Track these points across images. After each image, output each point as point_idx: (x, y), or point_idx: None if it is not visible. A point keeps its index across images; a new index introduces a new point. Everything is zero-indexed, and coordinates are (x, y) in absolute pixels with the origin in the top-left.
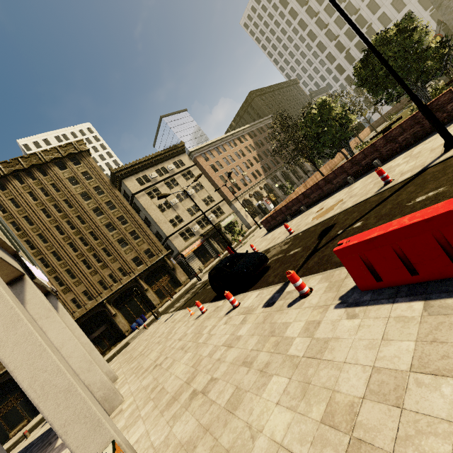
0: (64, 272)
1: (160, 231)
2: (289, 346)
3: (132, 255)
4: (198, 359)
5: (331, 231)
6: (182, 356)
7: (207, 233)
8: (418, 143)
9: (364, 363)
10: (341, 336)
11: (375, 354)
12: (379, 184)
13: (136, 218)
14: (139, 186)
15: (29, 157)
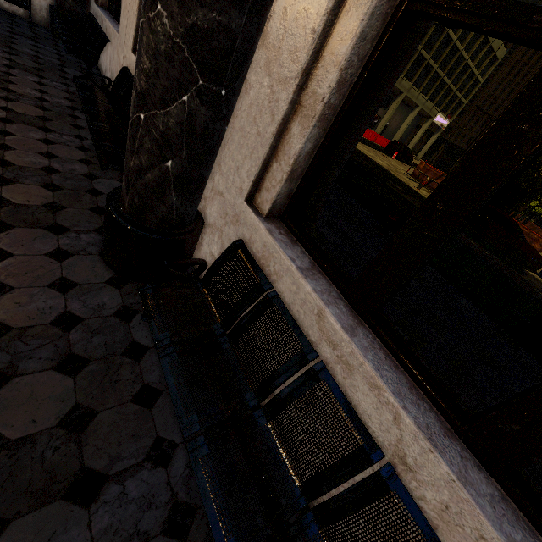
0: None
1: None
2: None
3: None
4: None
5: None
6: None
7: None
8: None
9: None
10: None
11: None
12: None
13: None
14: None
15: None
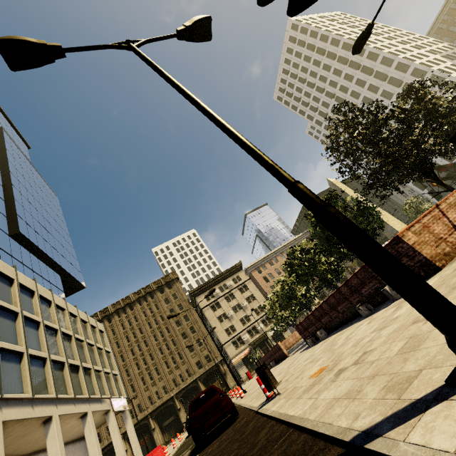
0: (154, 369)
1: (218, 338)
2: None
3: (196, 359)
4: None
5: None
6: None
7: (254, 342)
8: (279, 363)
9: None
10: None
11: None
12: None
13: (202, 328)
14: (206, 302)
15: (146, 288)
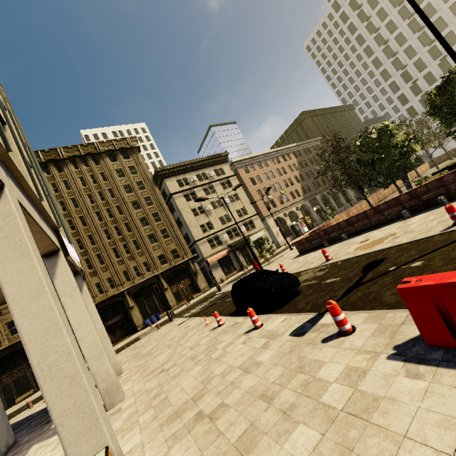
0: (95, 256)
1: (189, 233)
2: (322, 391)
3: (159, 253)
4: (209, 375)
5: (380, 265)
6: (191, 367)
7: (234, 244)
8: None
9: (438, 447)
10: (398, 398)
11: (455, 438)
12: (445, 223)
13: (170, 217)
14: (178, 187)
15: (87, 146)
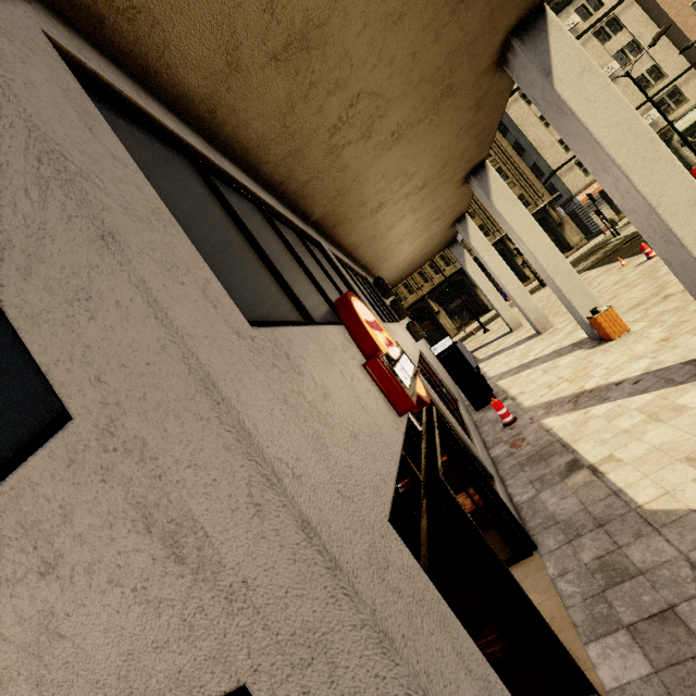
0: None
1: (540, 162)
2: None
3: None
4: (662, 283)
5: None
6: (630, 289)
7: None
8: None
9: None
10: None
11: None
12: None
13: (503, 146)
14: None
15: None
